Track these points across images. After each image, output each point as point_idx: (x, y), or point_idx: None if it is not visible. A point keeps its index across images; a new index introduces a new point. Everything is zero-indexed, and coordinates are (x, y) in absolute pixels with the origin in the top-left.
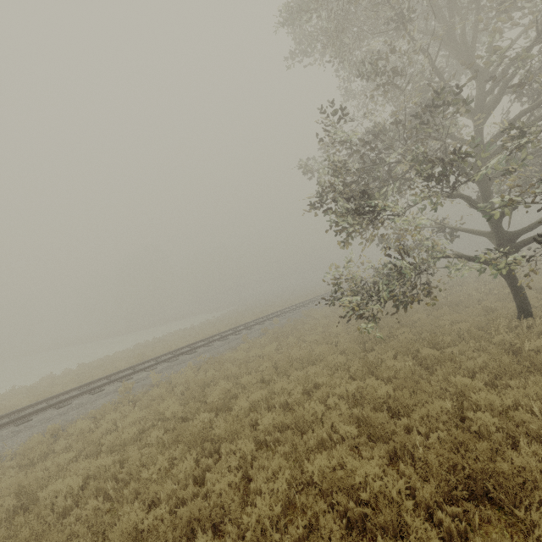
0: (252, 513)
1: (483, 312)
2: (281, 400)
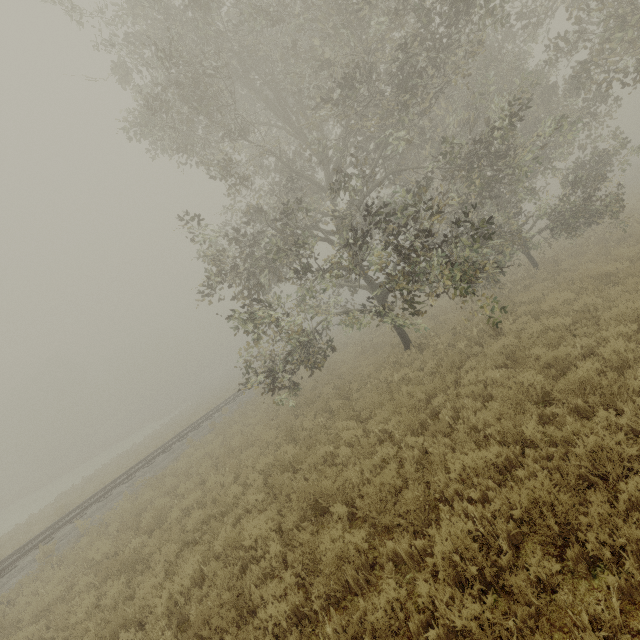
0: (162, 595)
1: (390, 350)
2: (213, 495)
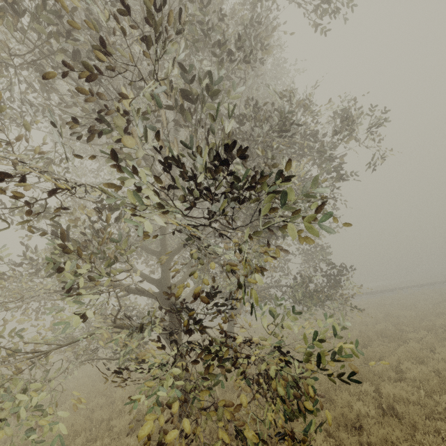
0: None
1: None
2: None
